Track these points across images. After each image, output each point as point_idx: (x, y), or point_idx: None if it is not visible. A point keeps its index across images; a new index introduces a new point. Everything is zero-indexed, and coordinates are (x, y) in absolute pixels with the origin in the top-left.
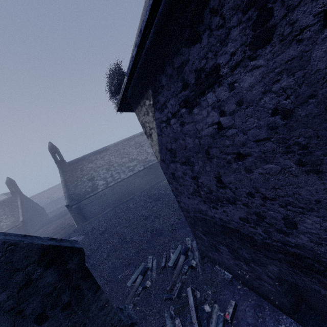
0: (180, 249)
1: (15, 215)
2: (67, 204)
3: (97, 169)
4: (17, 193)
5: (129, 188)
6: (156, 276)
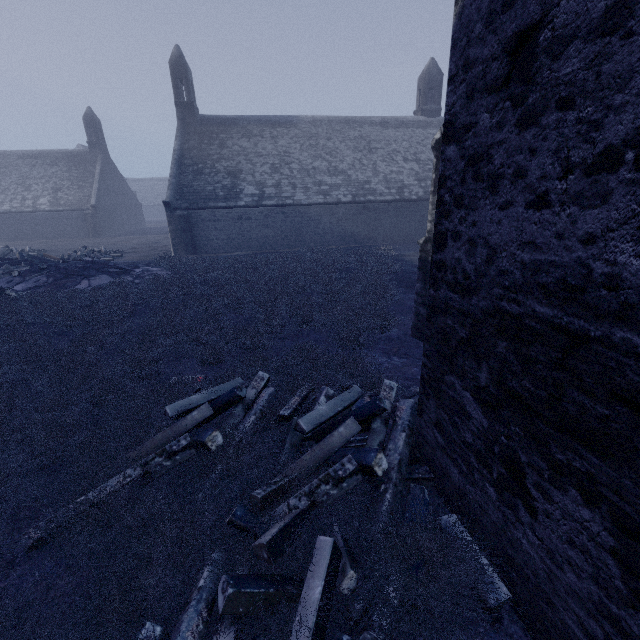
0: (353, 398)
1: (85, 190)
2: (167, 200)
3: (253, 158)
4: (98, 149)
5: (302, 229)
6: (250, 431)
